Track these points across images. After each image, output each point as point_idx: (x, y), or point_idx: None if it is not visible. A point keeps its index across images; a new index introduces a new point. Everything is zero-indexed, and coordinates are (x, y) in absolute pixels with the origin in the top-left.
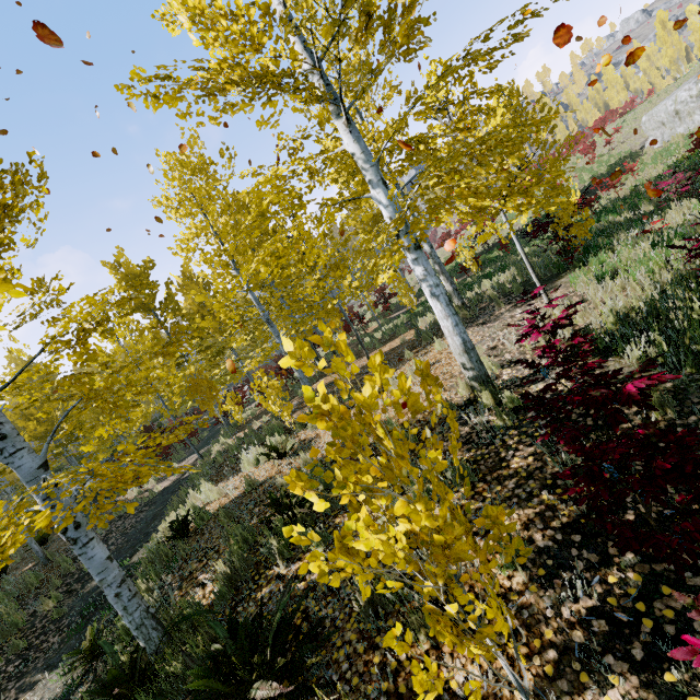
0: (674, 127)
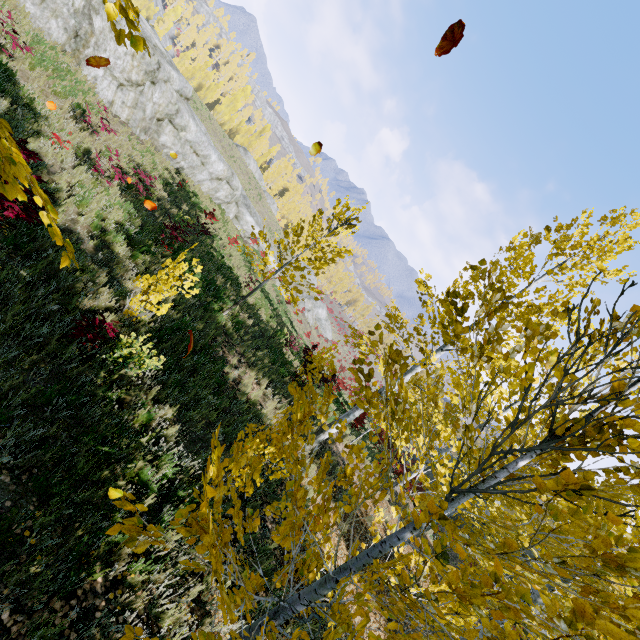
0: None
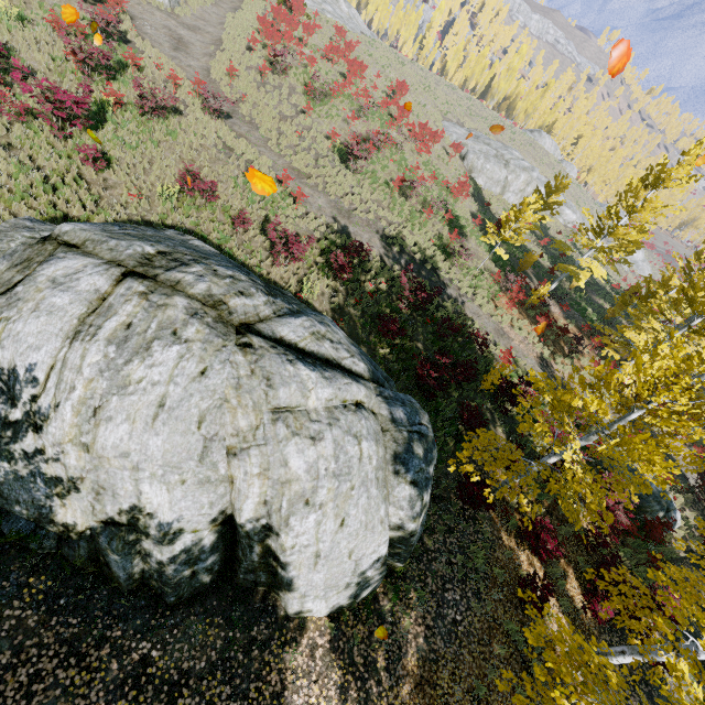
0: (493, 185)
